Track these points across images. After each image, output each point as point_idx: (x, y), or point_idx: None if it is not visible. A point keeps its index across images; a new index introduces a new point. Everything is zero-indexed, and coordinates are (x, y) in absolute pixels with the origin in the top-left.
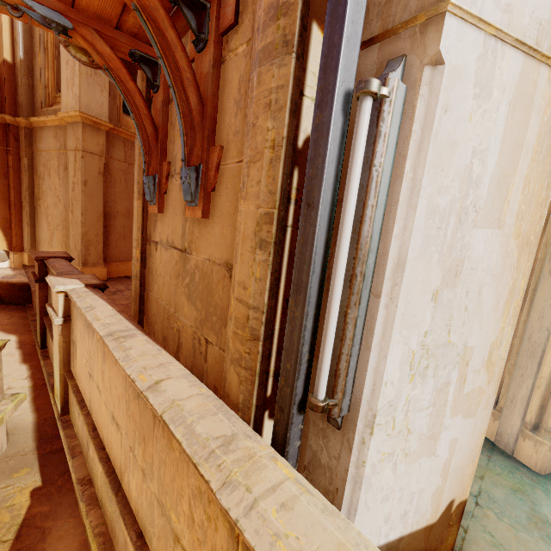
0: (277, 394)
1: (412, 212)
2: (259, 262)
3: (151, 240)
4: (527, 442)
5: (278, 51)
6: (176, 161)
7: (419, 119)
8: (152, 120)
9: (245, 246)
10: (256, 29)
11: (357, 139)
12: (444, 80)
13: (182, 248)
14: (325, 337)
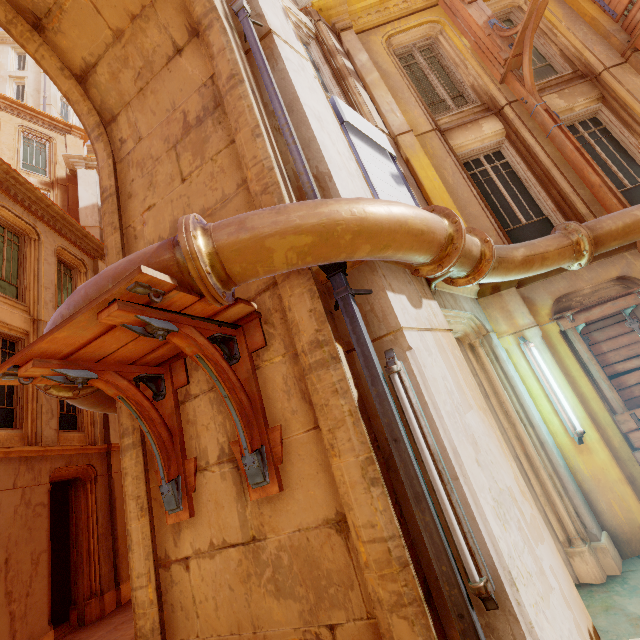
0: (449, 605)
1: (442, 420)
2: (377, 496)
3: (170, 562)
4: (576, 559)
5: (330, 362)
6: (208, 453)
7: (417, 374)
8: (166, 425)
9: (357, 491)
10: (300, 351)
11: (402, 395)
12: (417, 355)
13: (245, 540)
14: (452, 525)
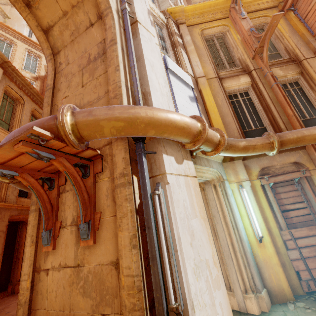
0: (156, 314)
1: (176, 221)
2: (134, 254)
3: (40, 270)
4: (247, 300)
5: (126, 184)
6: (67, 219)
7: (169, 196)
8: (51, 203)
9: (126, 250)
10: (115, 177)
11: (157, 206)
12: (171, 187)
13: (75, 265)
14: (167, 274)
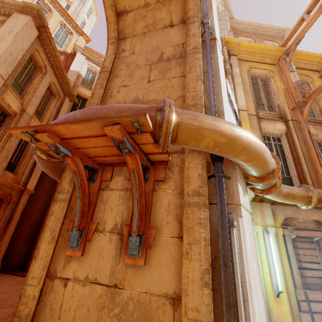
0: None
1: (248, 263)
2: (206, 294)
3: (55, 276)
4: None
5: (202, 206)
6: (107, 223)
7: (241, 232)
8: (89, 197)
9: (195, 286)
10: (185, 192)
11: (235, 241)
12: (243, 221)
13: (110, 284)
14: None
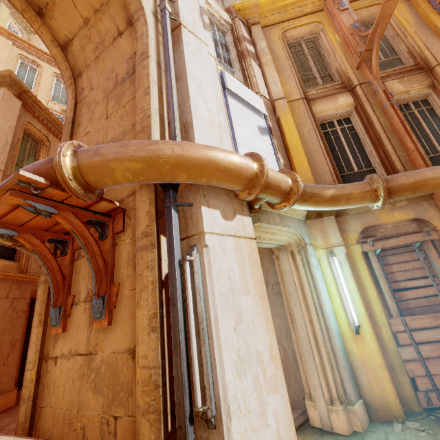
0: (176, 418)
1: (214, 297)
2: (153, 339)
3: (48, 357)
4: (333, 414)
5: (149, 247)
6: (81, 294)
7: (206, 264)
8: (62, 272)
9: (144, 333)
10: (137, 237)
11: (187, 276)
12: (210, 251)
13: (87, 352)
14: (193, 367)
